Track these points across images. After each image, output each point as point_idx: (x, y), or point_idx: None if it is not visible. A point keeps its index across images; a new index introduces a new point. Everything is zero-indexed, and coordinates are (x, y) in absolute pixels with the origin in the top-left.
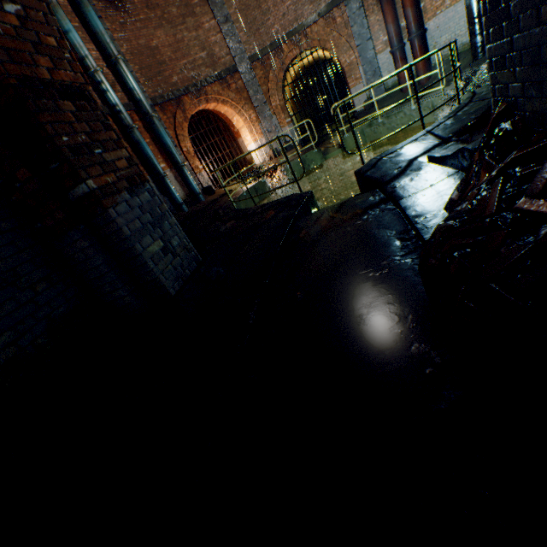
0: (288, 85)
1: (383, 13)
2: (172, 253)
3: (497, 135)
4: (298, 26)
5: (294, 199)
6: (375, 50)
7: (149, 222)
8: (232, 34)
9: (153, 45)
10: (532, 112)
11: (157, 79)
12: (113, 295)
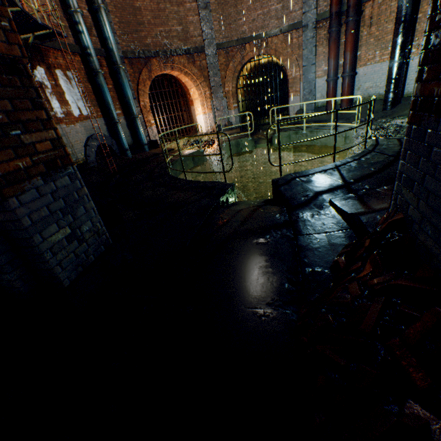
0: (243, 76)
1: (329, 48)
2: (78, 239)
3: (389, 239)
4: (262, 34)
5: (218, 188)
6: (316, 74)
7: (59, 209)
8: (208, 20)
9: (136, 5)
10: (423, 243)
11: (133, 35)
12: None
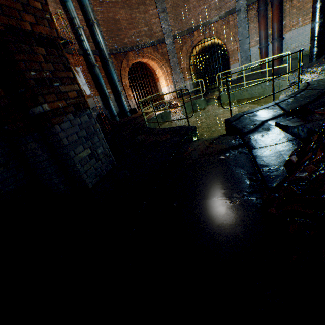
0: (193, 56)
1: (259, 23)
2: (96, 158)
3: None
4: (206, 22)
5: (184, 129)
6: (250, 45)
7: (83, 136)
8: (165, 20)
9: (117, 18)
10: None
11: (115, 38)
12: (49, 181)
